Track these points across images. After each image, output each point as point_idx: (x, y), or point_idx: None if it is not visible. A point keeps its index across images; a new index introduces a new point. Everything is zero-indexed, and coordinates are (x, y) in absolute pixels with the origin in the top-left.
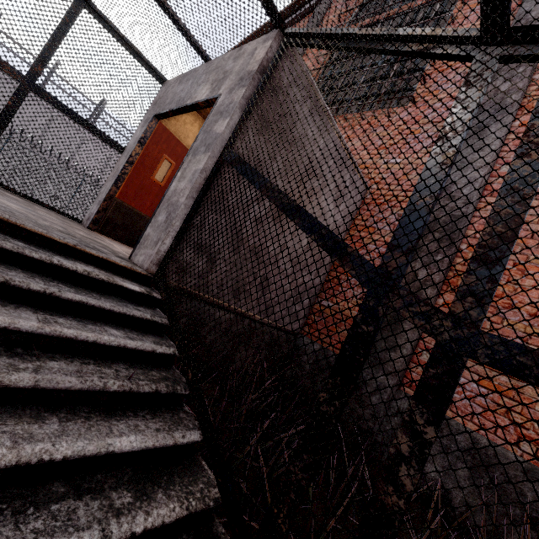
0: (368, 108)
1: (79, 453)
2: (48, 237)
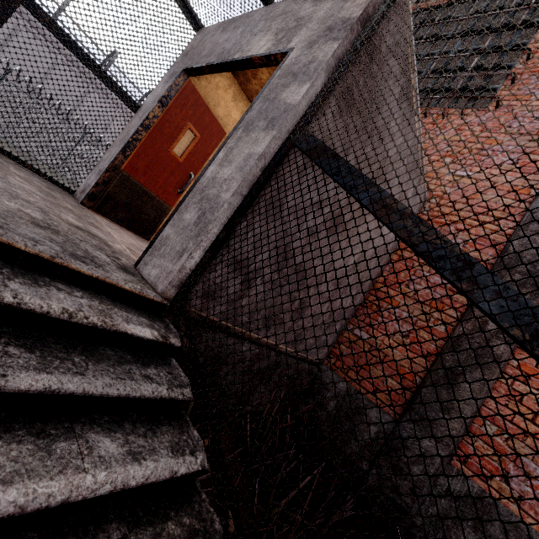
0: (433, 104)
1: None
2: (3, 243)
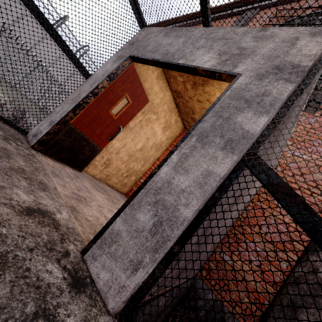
0: None
1: None
2: None
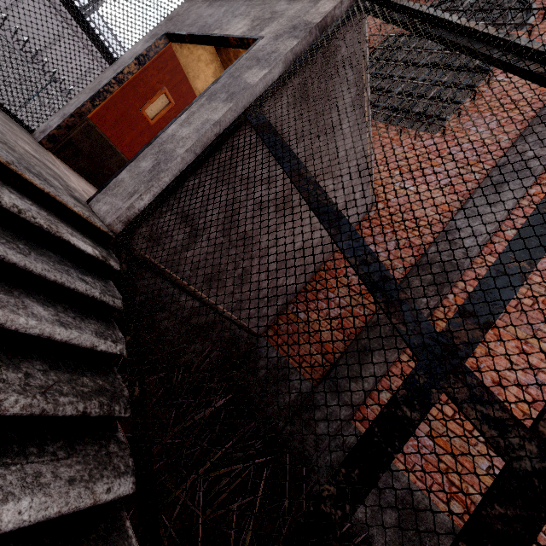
0: (396, 122)
1: None
2: None
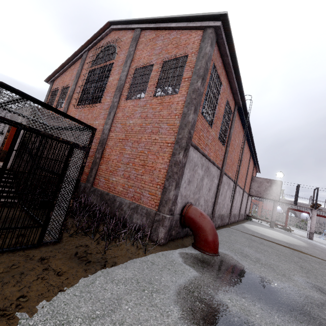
0: (93, 103)
1: None
2: None
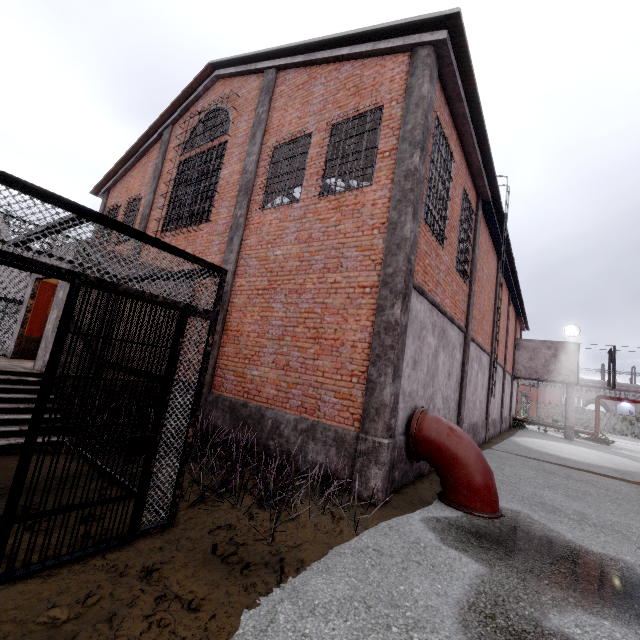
0: (194, 224)
1: (12, 418)
2: None
